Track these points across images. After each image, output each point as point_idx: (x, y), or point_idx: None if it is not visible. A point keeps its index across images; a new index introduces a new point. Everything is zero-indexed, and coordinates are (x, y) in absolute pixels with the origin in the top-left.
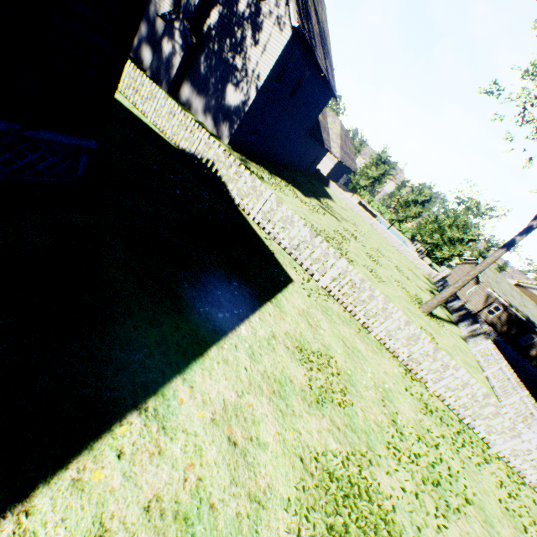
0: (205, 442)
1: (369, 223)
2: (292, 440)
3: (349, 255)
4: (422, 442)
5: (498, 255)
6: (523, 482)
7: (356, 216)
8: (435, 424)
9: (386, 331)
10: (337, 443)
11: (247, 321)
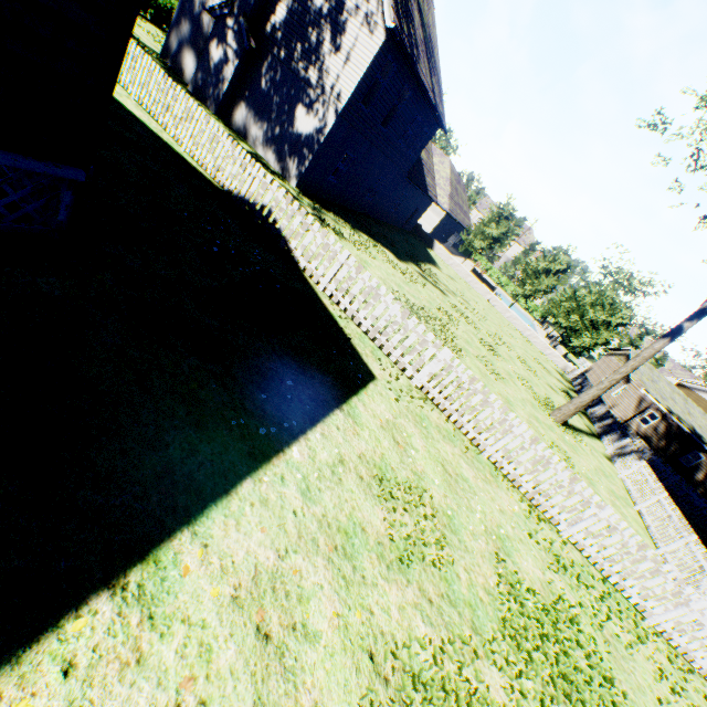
0: (218, 637)
1: (485, 298)
2: (359, 624)
3: (457, 342)
4: (551, 616)
5: (659, 347)
6: (690, 669)
7: (468, 288)
8: (570, 587)
9: (504, 450)
10: (428, 625)
11: (304, 439)
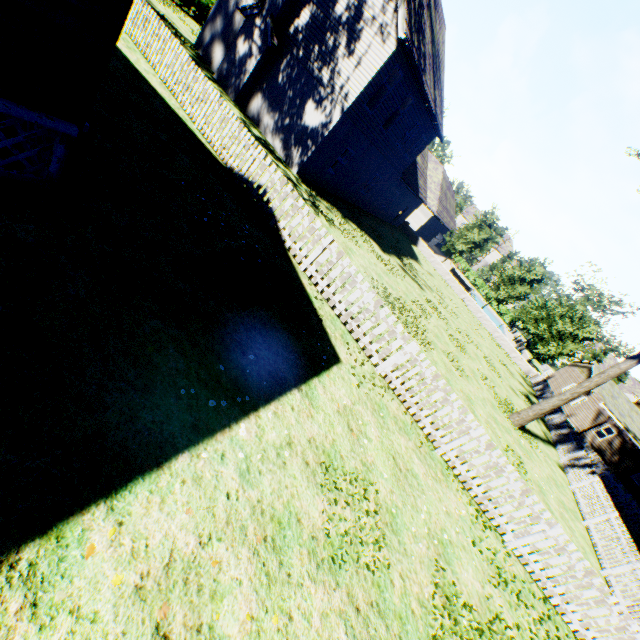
0: (107, 635)
1: (460, 297)
2: (273, 631)
3: (427, 335)
4: (486, 637)
5: (626, 367)
6: None
7: (445, 285)
8: (509, 605)
9: (458, 450)
10: (350, 638)
11: (254, 416)
